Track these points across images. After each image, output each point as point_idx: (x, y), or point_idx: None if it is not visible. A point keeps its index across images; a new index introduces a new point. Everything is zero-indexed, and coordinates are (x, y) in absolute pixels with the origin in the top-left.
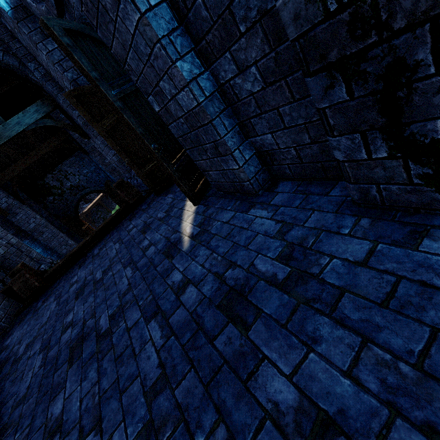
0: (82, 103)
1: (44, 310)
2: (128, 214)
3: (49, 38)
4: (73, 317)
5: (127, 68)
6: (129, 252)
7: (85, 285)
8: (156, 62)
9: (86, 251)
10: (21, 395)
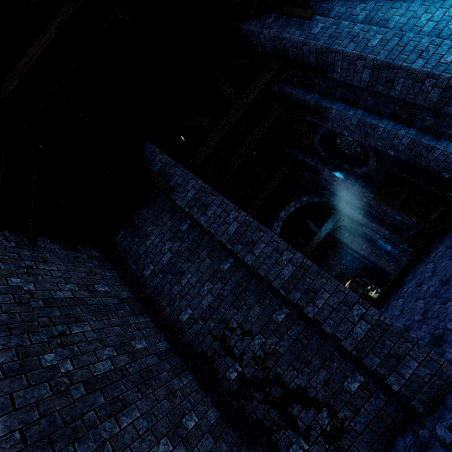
0: (381, 198)
1: (393, 305)
2: (421, 256)
3: (358, 179)
4: (427, 287)
5: (428, 168)
6: (446, 257)
7: (421, 282)
8: (449, 160)
9: (398, 283)
10: (423, 306)
